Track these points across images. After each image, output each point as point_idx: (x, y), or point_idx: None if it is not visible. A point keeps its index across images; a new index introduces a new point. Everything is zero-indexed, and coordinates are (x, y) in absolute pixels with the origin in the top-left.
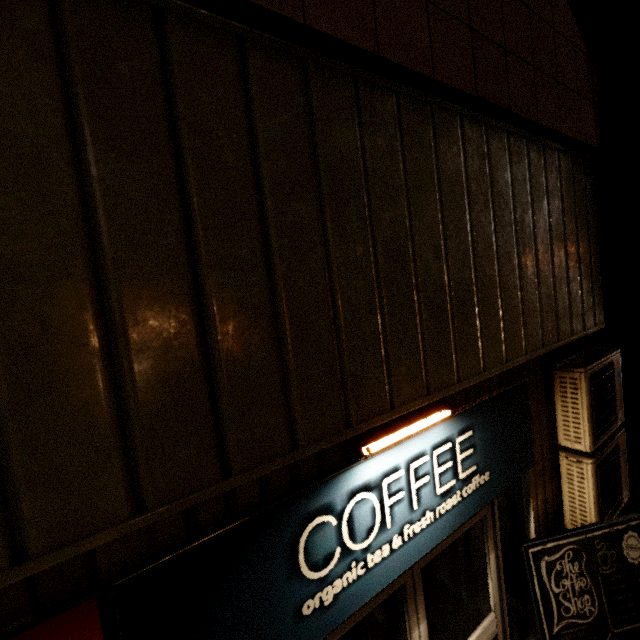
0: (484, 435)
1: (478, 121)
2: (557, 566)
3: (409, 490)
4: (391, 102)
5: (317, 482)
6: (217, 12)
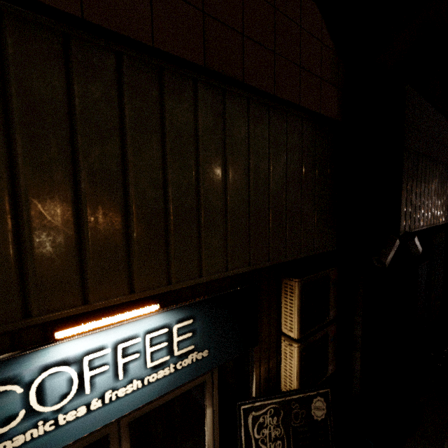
0: (206, 323)
1: (216, 87)
2: (261, 419)
3: (115, 364)
4: (112, 60)
5: (2, 359)
6: None
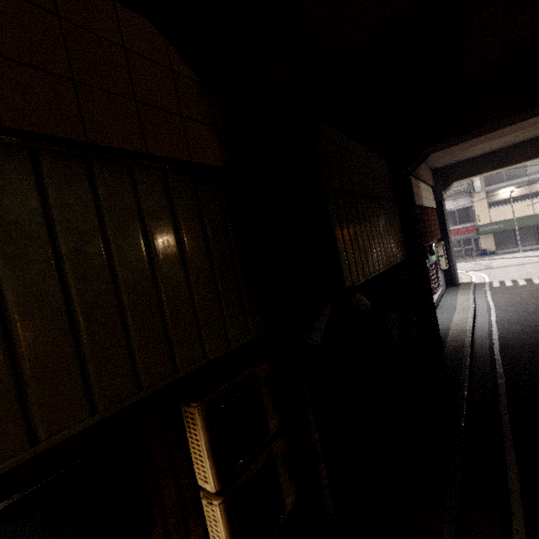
0: None
1: None
2: None
3: None
4: None
5: None
6: None
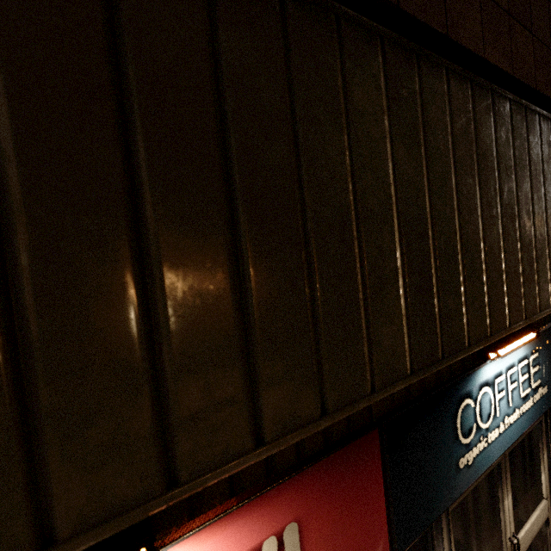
0: (544, 357)
1: (547, 118)
2: None
3: (507, 391)
4: (507, 107)
5: (464, 375)
6: (439, 53)
